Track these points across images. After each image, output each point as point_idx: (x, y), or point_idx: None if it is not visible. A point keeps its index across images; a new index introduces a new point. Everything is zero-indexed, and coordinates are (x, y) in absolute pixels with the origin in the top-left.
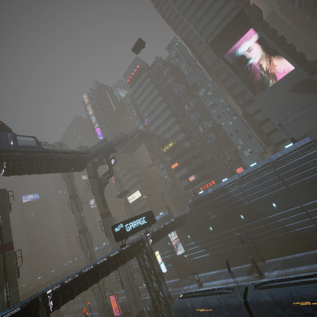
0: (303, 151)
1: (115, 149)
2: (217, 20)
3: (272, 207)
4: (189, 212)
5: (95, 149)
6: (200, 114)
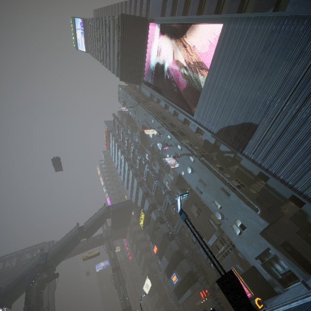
0: None
1: (49, 262)
2: (115, 47)
3: None
4: None
5: (18, 276)
6: (159, 164)
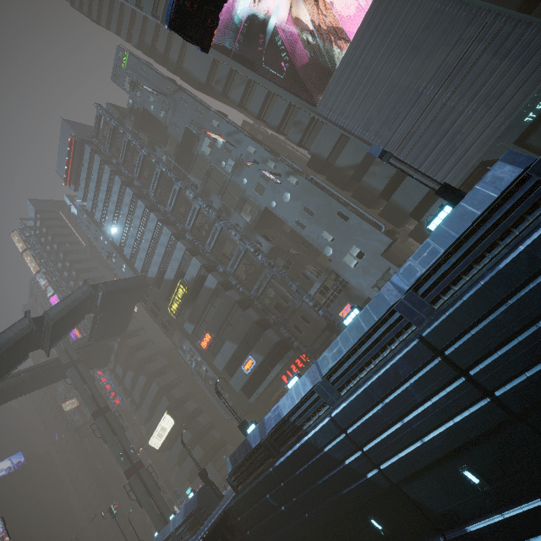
0: (506, 227)
1: None
2: None
3: (467, 487)
4: (234, 508)
5: None
6: (220, 199)
